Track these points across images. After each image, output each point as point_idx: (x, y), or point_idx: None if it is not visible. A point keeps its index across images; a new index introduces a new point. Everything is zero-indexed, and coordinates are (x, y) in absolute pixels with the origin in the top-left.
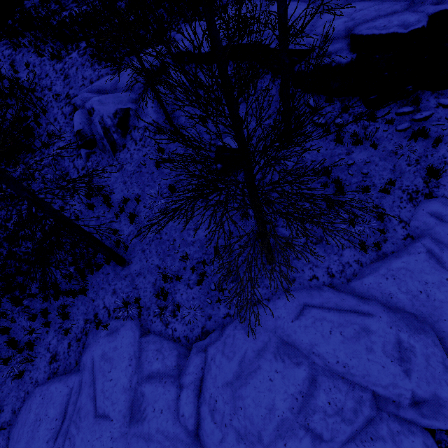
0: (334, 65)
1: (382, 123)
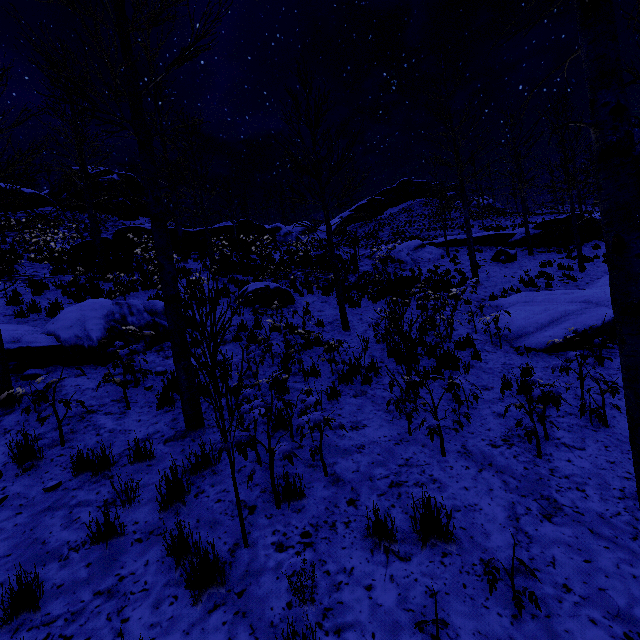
0: (532, 234)
1: (573, 249)
